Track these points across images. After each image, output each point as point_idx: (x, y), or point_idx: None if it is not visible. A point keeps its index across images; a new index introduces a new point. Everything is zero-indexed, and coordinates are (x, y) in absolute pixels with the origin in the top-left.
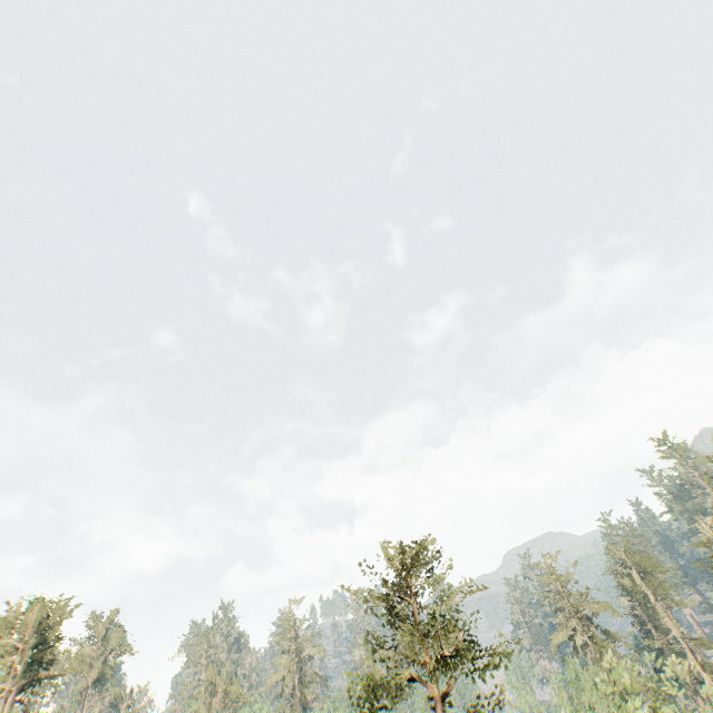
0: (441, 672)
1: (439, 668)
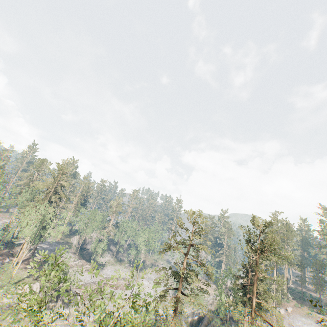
0: None
1: None
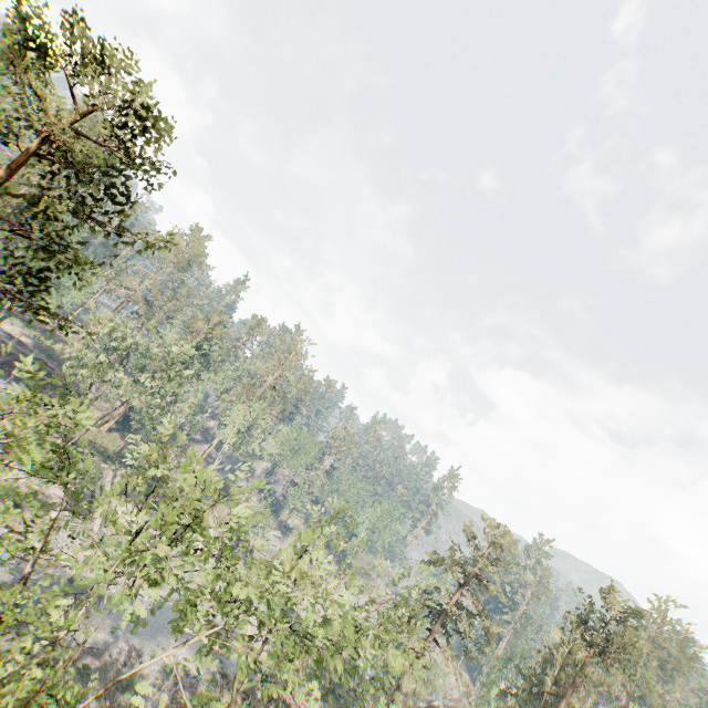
0: None
1: None
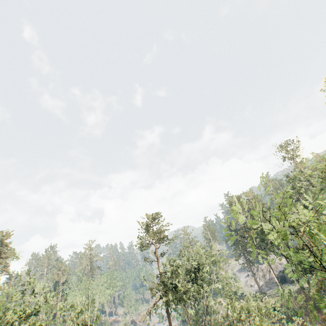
0: (159, 241)
1: (159, 240)
